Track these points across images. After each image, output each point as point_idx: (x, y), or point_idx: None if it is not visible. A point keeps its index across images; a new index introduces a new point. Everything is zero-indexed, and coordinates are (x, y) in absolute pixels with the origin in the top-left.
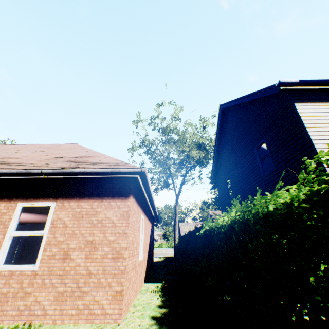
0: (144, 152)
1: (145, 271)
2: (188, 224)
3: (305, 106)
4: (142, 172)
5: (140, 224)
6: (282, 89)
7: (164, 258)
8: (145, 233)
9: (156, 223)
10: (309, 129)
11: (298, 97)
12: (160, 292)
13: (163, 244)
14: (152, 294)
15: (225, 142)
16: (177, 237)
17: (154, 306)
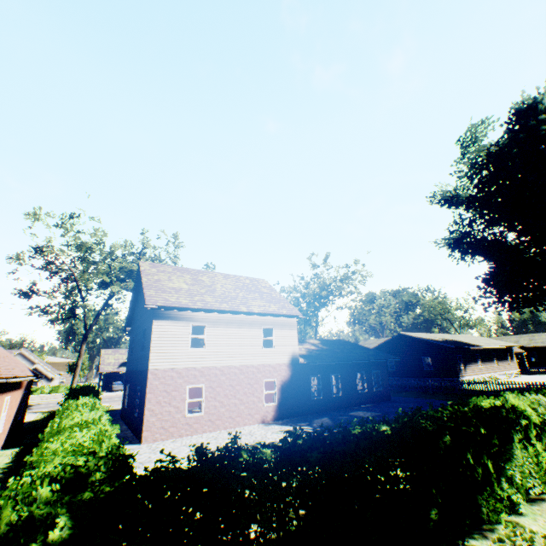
0: (40, 268)
1: (4, 440)
2: (117, 352)
3: (161, 322)
4: (8, 382)
5: (3, 406)
6: (150, 308)
7: (49, 414)
8: (10, 407)
9: (36, 380)
10: (154, 342)
11: (159, 314)
12: (14, 455)
13: (62, 387)
14: (6, 457)
15: (140, 299)
16: (76, 385)
17: (5, 463)
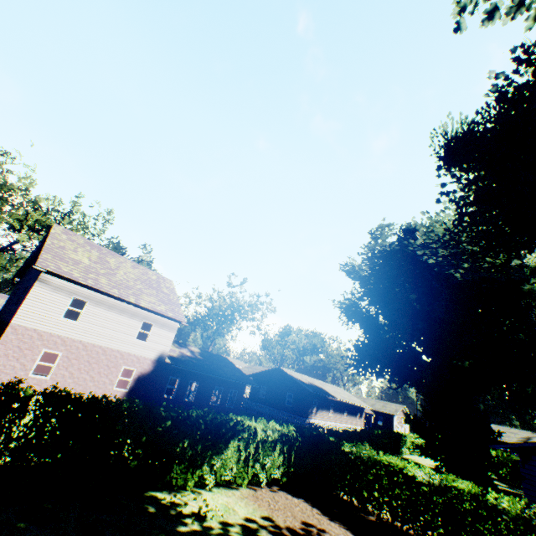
0: None
1: None
2: (5, 297)
3: (43, 285)
4: None
5: None
6: (38, 270)
7: None
8: None
9: None
10: (28, 300)
11: (46, 278)
12: None
13: None
14: None
15: None
16: None
17: None
